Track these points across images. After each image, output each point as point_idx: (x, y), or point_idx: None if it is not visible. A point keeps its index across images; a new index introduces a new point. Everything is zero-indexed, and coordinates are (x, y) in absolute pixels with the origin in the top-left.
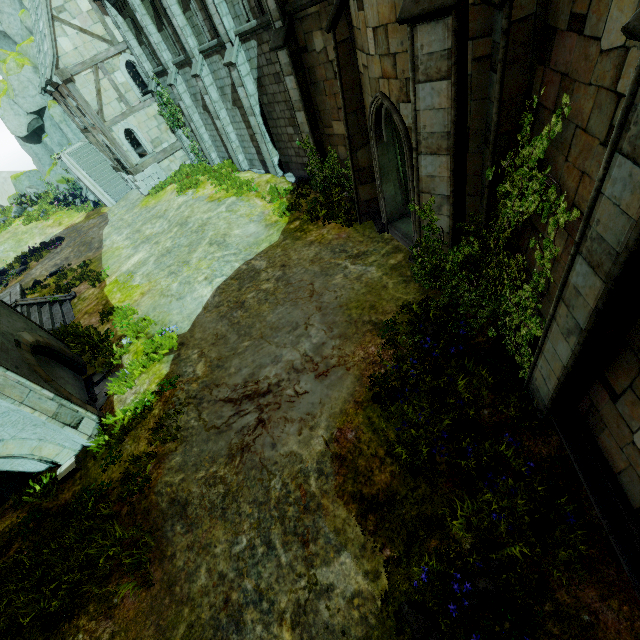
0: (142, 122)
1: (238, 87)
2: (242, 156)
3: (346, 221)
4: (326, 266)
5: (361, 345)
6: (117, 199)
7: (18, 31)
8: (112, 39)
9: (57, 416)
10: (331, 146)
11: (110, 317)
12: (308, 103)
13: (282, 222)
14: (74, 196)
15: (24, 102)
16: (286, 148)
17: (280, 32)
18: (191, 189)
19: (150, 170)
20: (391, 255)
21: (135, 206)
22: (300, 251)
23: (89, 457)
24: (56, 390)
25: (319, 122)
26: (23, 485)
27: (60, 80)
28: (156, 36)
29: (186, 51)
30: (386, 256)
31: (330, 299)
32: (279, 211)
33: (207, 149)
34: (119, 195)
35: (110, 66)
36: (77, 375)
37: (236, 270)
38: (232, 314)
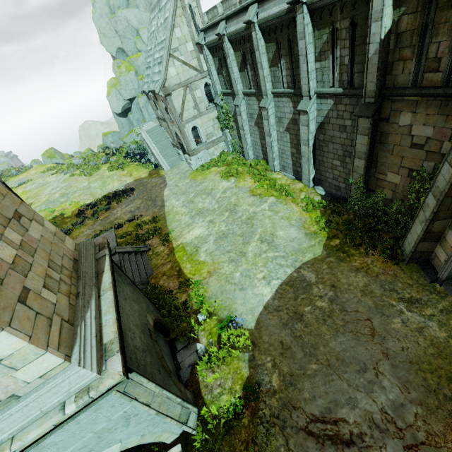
0: (204, 122)
1: (302, 125)
2: (277, 162)
3: (390, 257)
4: (379, 303)
5: (451, 428)
6: (171, 166)
7: (131, 49)
8: (200, 69)
9: (180, 418)
10: (376, 186)
11: (187, 289)
12: (370, 154)
13: (321, 235)
14: (140, 155)
15: (124, 93)
16: (325, 171)
17: (370, 106)
18: (233, 177)
19: (201, 154)
20: (451, 314)
21: (186, 176)
22: (347, 275)
23: (190, 446)
24: (175, 384)
25: (372, 167)
26: (137, 451)
27: (163, 94)
28: (236, 74)
29: (257, 87)
30: (445, 314)
31: (396, 348)
32: (317, 223)
33: (247, 148)
34: (173, 163)
35: (194, 86)
36: (164, 338)
37: (289, 276)
38: (293, 325)
